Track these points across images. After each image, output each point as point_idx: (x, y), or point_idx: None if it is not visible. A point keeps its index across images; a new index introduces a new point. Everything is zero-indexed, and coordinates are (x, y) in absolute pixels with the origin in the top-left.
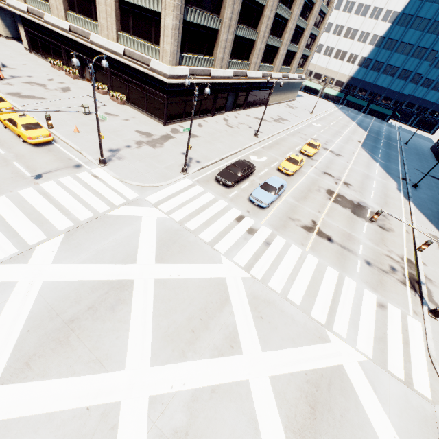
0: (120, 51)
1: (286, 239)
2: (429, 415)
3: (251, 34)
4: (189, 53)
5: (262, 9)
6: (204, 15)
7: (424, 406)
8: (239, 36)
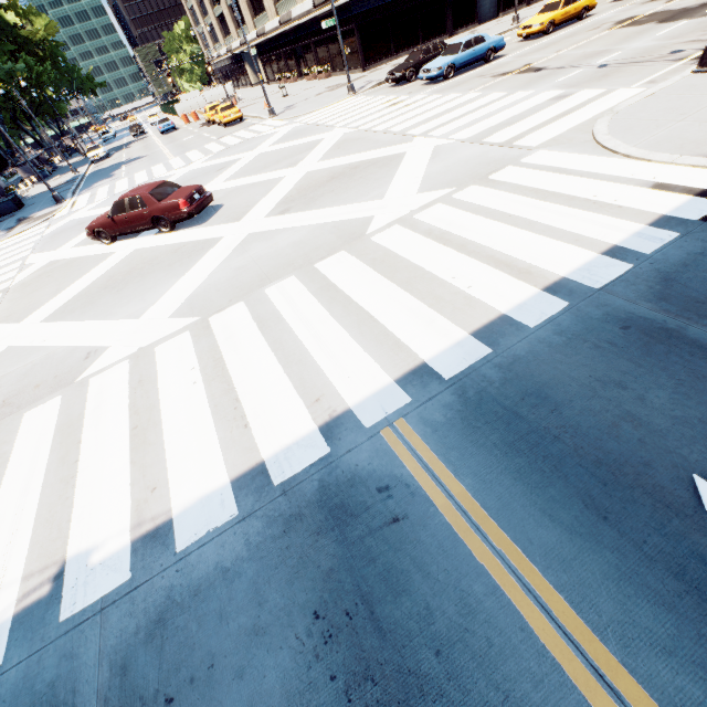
0: (311, 6)
1: (444, 94)
2: (508, 158)
3: None
4: None
5: None
6: None
7: (511, 154)
8: None
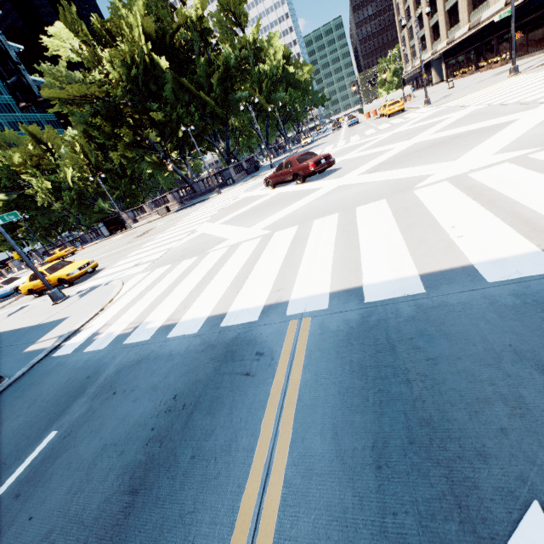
0: (501, 6)
1: None
2: None
3: None
4: None
5: None
6: None
7: None
8: None
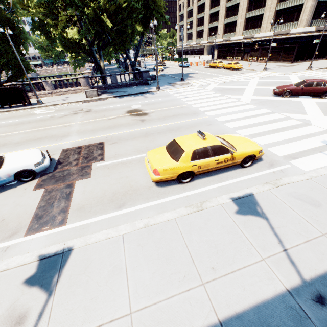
0: (271, 34)
1: None
2: None
3: None
4: (317, 19)
5: None
6: None
7: None
8: None
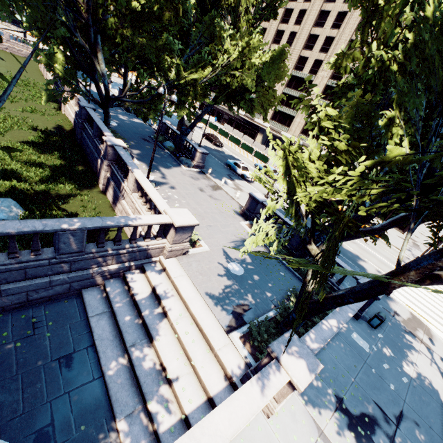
0: None
1: None
2: None
3: None
4: None
5: None
6: None
7: None
8: None
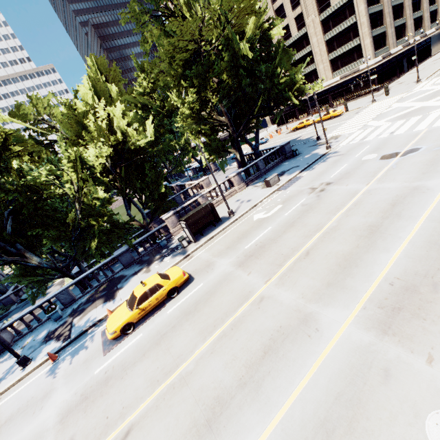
0: (337, 80)
1: None
2: None
3: (401, 21)
4: (376, 51)
5: (401, 6)
6: (378, 29)
7: None
8: (396, 27)
